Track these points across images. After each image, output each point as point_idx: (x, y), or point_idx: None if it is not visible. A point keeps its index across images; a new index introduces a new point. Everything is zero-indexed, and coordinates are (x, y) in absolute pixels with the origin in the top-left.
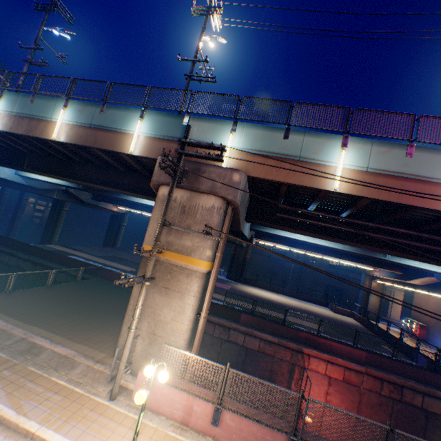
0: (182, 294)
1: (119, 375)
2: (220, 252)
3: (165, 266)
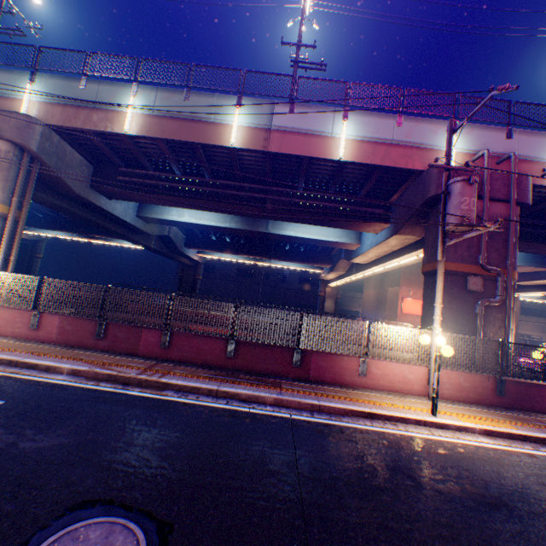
0: None
1: None
2: (17, 197)
3: None
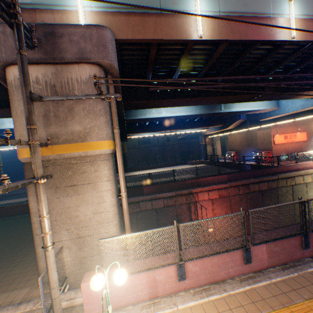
0: (95, 184)
1: (56, 304)
2: (117, 128)
3: (60, 163)
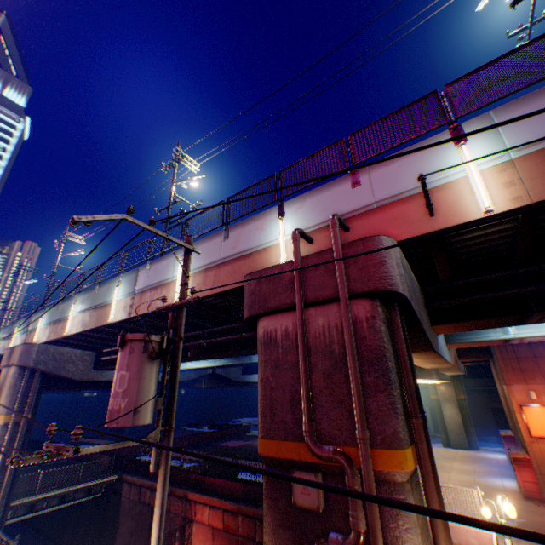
0: None
1: None
2: (18, 405)
3: None
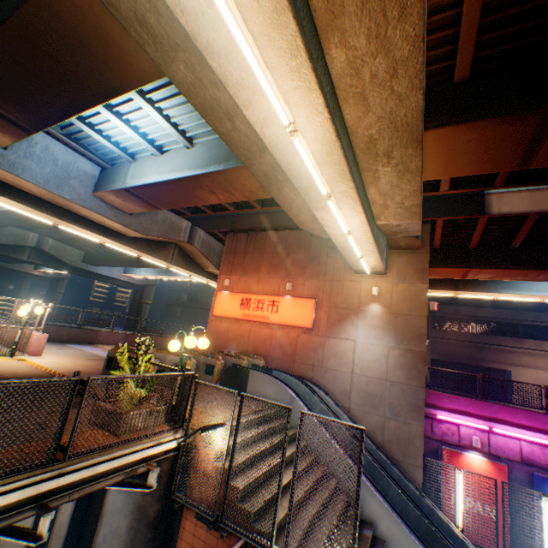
0: None
1: None
2: None
3: None
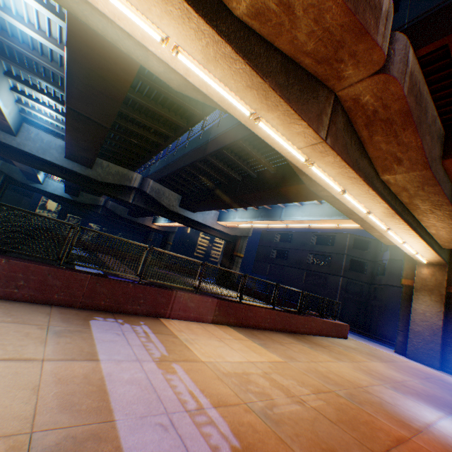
0: None
1: None
2: None
3: None
